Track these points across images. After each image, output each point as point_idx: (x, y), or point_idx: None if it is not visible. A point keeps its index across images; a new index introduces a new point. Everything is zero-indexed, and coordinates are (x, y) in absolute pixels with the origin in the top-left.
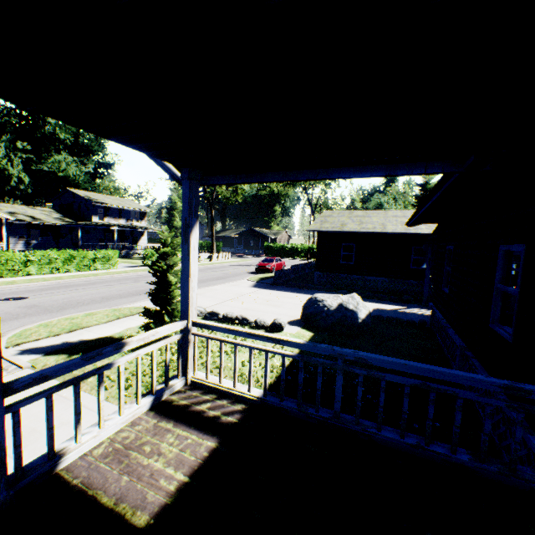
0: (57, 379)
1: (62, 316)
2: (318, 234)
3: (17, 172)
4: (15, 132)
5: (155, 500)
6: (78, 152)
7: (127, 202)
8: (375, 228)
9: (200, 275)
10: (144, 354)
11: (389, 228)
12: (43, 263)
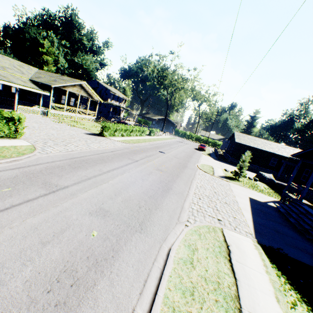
0: (240, 186)
1: (194, 164)
2: (237, 143)
3: (62, 60)
4: (62, 34)
5: (310, 204)
6: (88, 52)
7: (119, 92)
8: (262, 148)
9: (183, 147)
10: (242, 183)
11: (267, 149)
12: (135, 132)
